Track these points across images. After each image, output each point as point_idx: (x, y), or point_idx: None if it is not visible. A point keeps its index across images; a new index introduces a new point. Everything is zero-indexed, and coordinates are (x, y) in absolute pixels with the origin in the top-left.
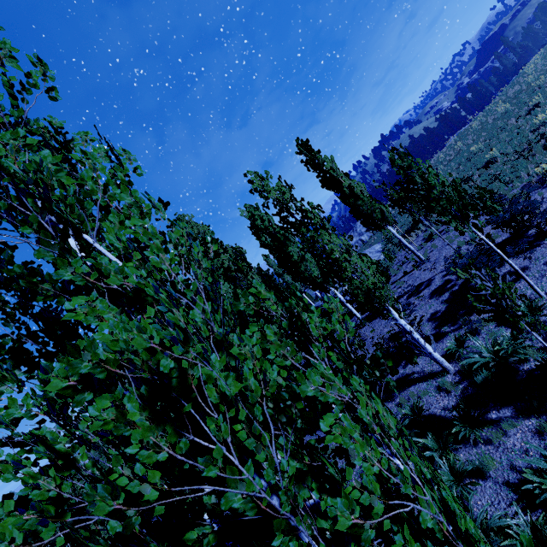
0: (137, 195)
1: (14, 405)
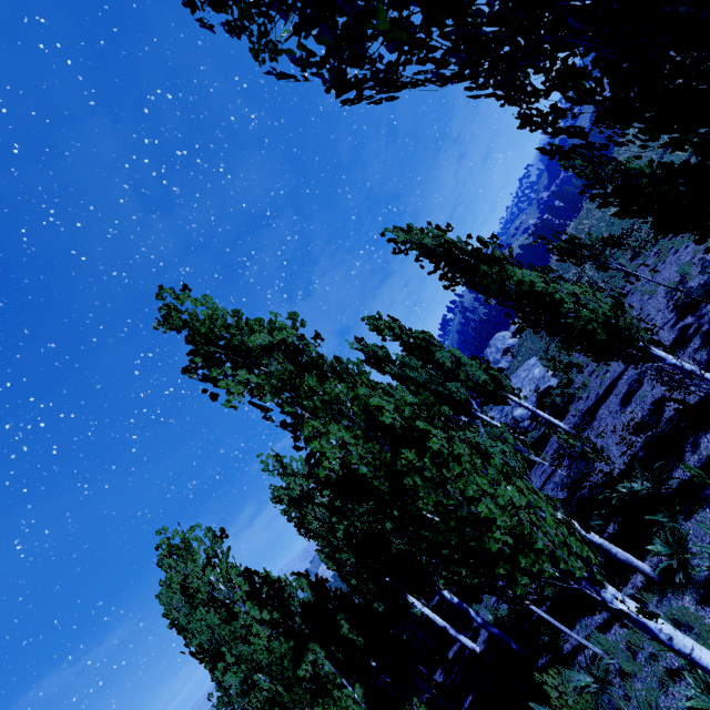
0: None
1: None
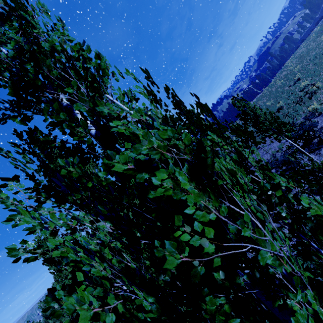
0: (135, 76)
1: (53, 218)
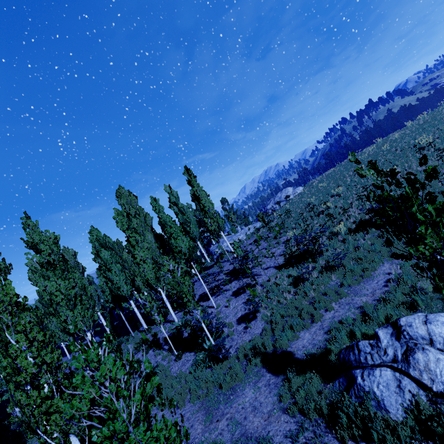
0: None
1: None
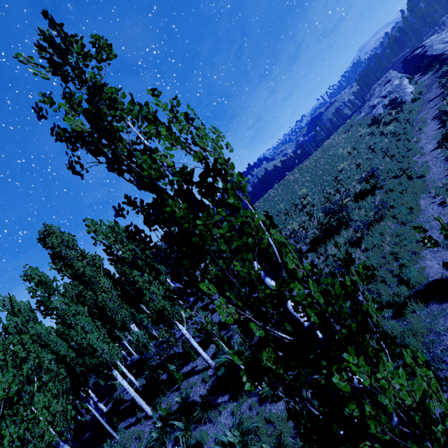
0: None
1: None
